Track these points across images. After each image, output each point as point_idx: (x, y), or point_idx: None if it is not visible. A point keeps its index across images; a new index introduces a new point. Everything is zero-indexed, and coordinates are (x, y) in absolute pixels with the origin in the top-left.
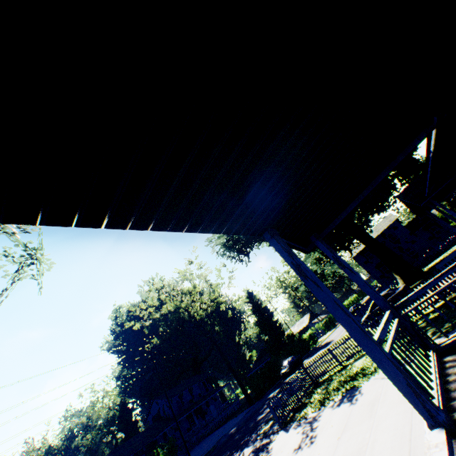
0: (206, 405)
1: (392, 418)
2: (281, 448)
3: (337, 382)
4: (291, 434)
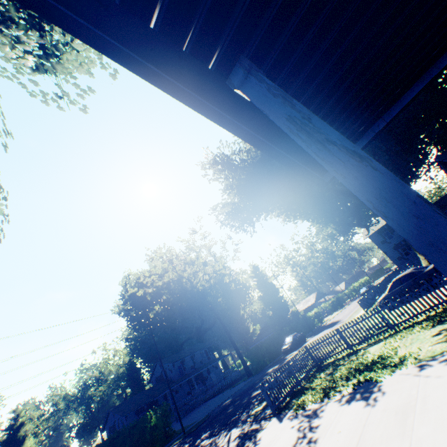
0: (207, 371)
1: None
2: (270, 443)
3: (346, 370)
4: (284, 426)
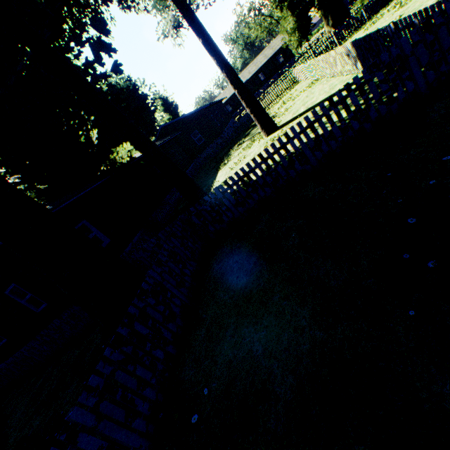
0: None
1: None
2: None
3: None
4: None
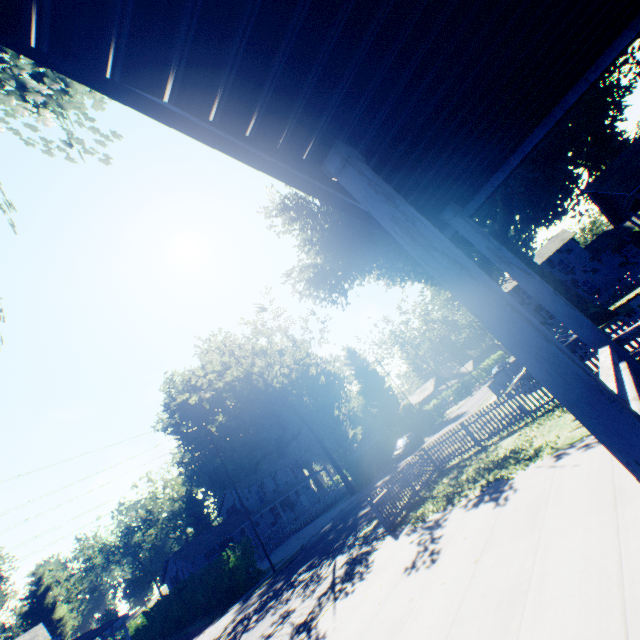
0: (295, 494)
1: (576, 537)
2: (385, 563)
3: (473, 471)
4: (401, 543)
